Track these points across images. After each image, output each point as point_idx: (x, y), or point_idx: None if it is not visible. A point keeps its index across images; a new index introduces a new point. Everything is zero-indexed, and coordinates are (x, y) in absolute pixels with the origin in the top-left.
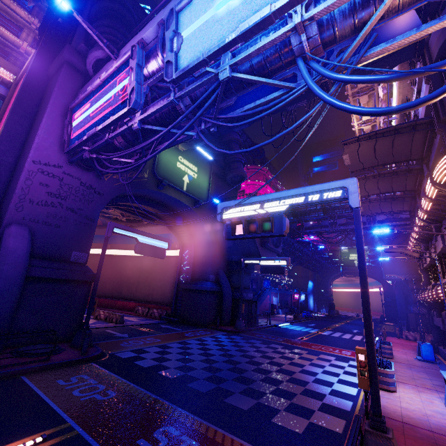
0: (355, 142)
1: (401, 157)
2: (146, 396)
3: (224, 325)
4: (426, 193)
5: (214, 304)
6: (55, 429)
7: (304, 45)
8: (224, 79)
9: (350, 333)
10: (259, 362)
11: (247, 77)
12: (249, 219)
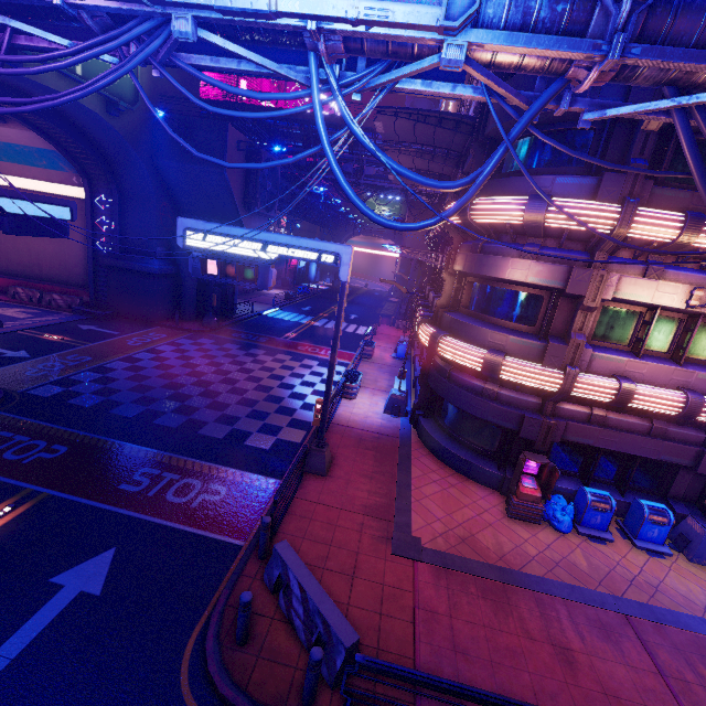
0: (392, 115)
1: (443, 144)
2: (108, 443)
3: (186, 320)
4: None
5: (168, 292)
6: (17, 497)
7: (320, 48)
8: (182, 37)
9: (347, 321)
10: (236, 379)
11: (226, 45)
12: (227, 262)
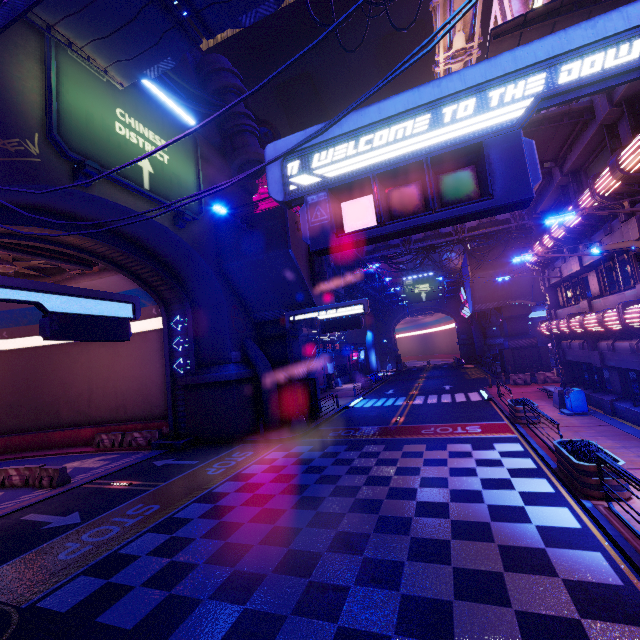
0: (518, 30)
1: None
2: None
3: (270, 430)
4: None
5: (247, 399)
6: None
7: None
8: None
9: (446, 392)
10: (373, 499)
11: None
12: (399, 165)
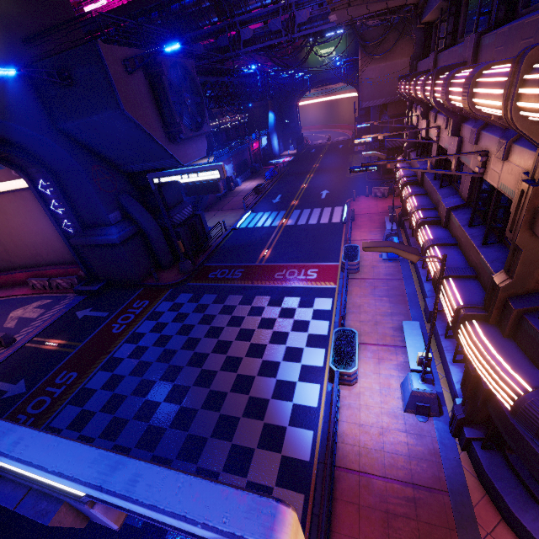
0: None
1: None
2: None
3: (166, 269)
4: (475, 99)
5: (139, 251)
6: None
7: None
8: None
9: (319, 205)
10: (212, 370)
11: None
12: None
